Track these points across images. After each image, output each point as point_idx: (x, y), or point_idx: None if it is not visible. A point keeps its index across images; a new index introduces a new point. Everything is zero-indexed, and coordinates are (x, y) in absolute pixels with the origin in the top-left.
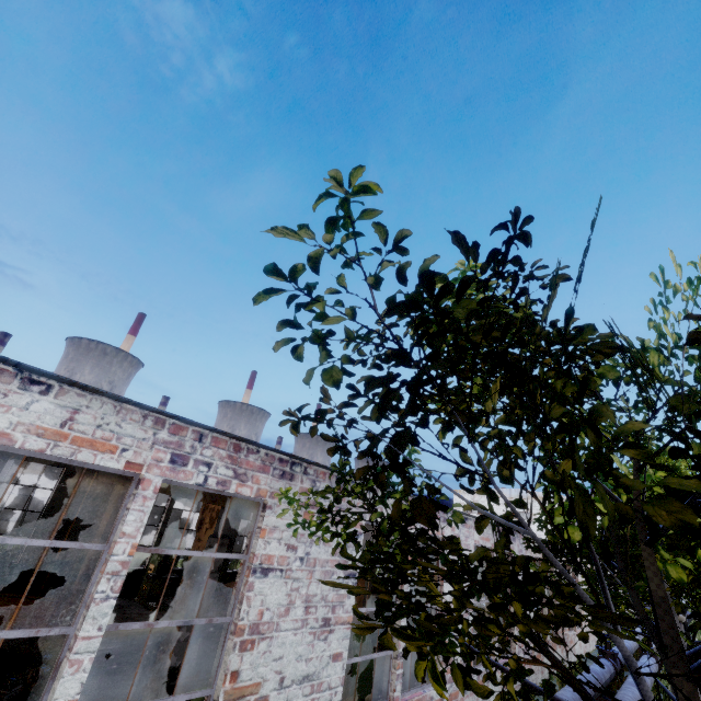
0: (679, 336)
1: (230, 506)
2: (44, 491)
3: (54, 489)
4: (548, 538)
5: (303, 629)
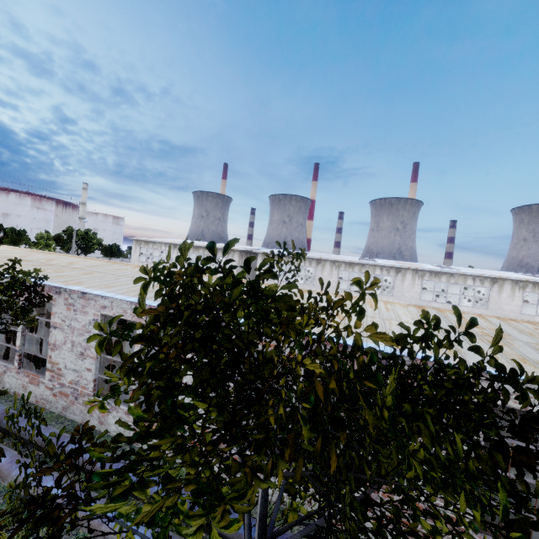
0: None
1: None
2: None
3: None
4: None
5: (72, 352)
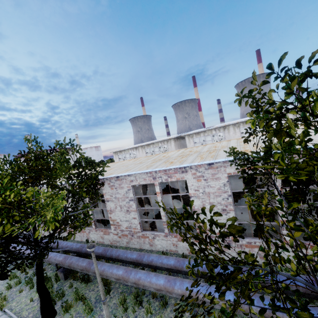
0: (4, 156)
1: None
2: None
3: None
4: None
5: (122, 211)
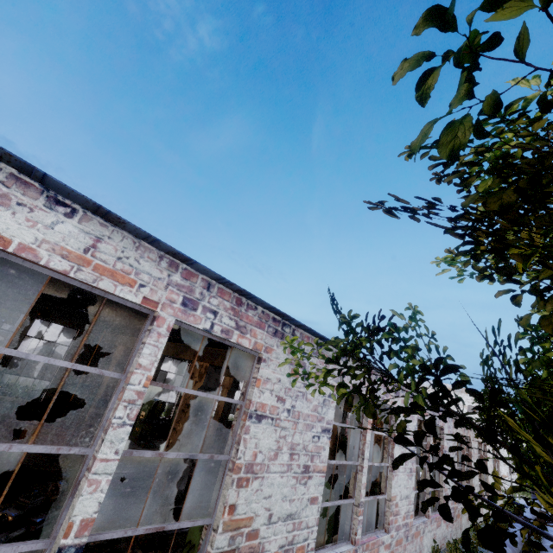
0: None
1: (217, 364)
2: (62, 350)
3: (70, 345)
4: (484, 417)
5: (288, 473)
